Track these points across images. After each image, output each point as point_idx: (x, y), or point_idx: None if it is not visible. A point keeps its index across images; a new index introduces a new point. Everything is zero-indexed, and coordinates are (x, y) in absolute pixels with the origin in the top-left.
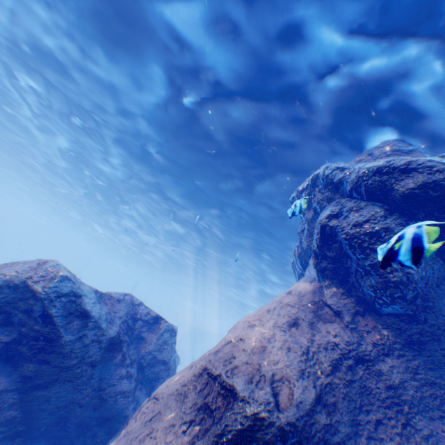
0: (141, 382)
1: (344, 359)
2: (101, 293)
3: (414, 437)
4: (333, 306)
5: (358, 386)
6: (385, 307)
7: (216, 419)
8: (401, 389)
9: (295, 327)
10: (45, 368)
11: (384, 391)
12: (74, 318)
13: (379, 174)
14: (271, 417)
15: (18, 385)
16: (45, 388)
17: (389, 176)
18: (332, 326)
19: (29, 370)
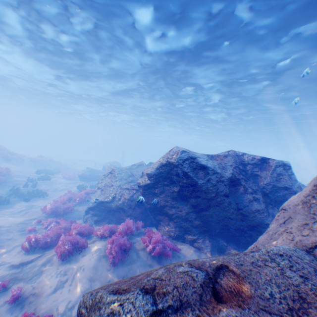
0: (270, 204)
1: None
2: (211, 155)
3: None
4: None
5: None
6: None
7: None
8: None
9: None
10: (199, 200)
11: None
12: (198, 171)
13: None
14: None
15: (192, 210)
16: (205, 210)
17: None
18: None
19: (193, 202)
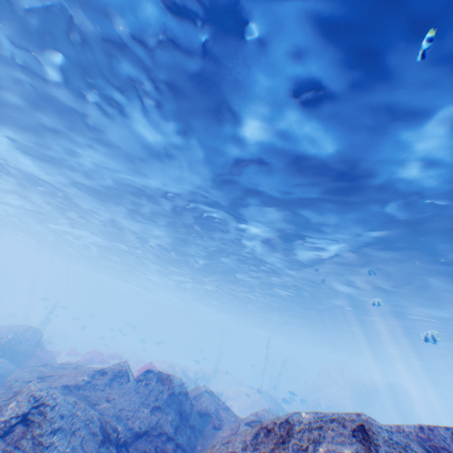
0: None
1: None
2: (431, 450)
3: None
4: None
5: None
6: None
7: None
8: None
9: None
10: None
11: None
12: None
13: None
14: None
15: None
16: None
17: None
18: None
19: None
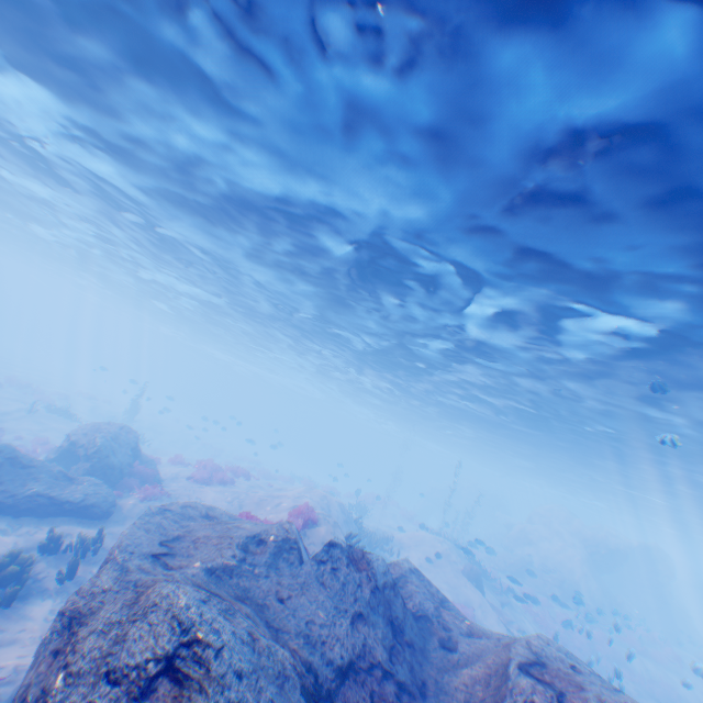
0: None
1: None
2: None
3: None
4: None
5: None
6: None
7: None
8: None
9: None
10: None
11: None
12: None
13: None
14: None
15: None
16: None
17: None
18: None
19: None
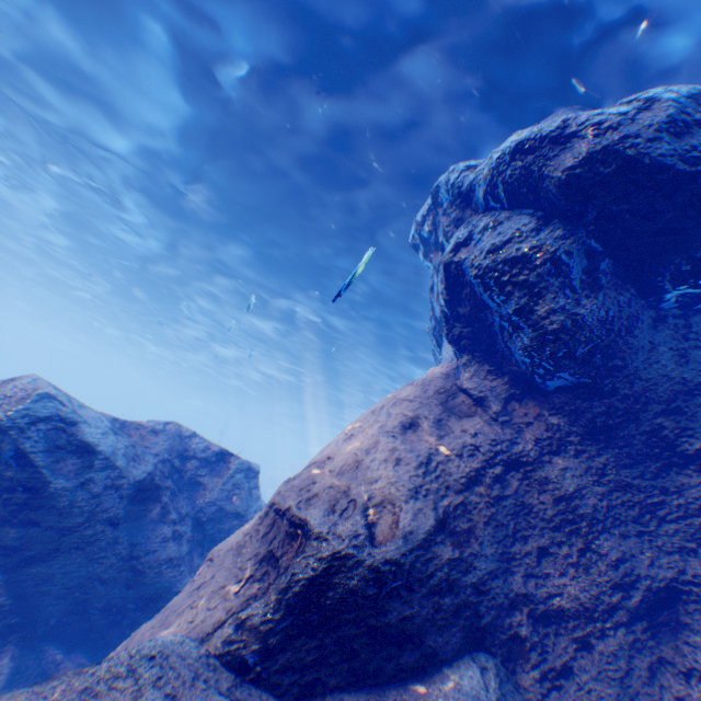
0: (202, 546)
1: (489, 468)
2: (124, 421)
3: (596, 567)
4: (474, 392)
5: (511, 505)
6: (550, 380)
7: (282, 569)
8: (578, 501)
9: (413, 431)
10: (35, 532)
11: (552, 506)
12: (68, 454)
13: (522, 155)
14: (357, 554)
15: None
16: (42, 562)
17: (536, 155)
18: (470, 422)
19: (11, 538)
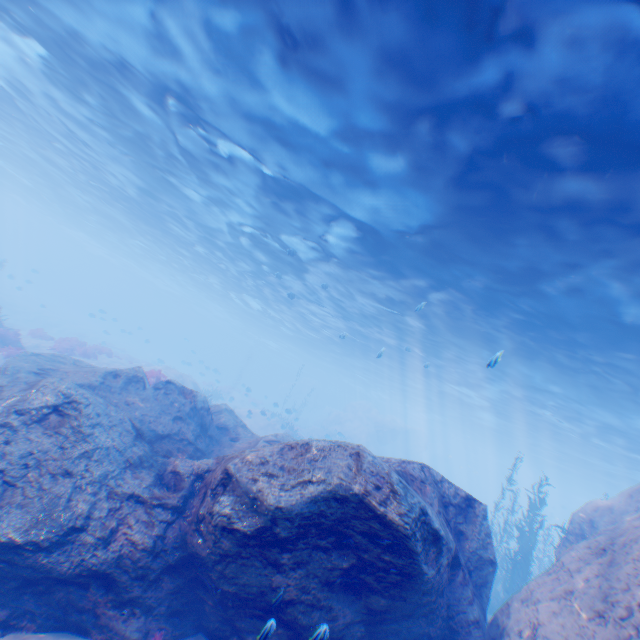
0: (473, 594)
1: None
2: (400, 472)
3: None
4: None
5: None
6: None
7: None
8: None
9: None
10: (397, 603)
11: None
12: (427, 543)
13: None
14: None
15: (362, 617)
16: (394, 622)
17: None
18: None
19: (378, 604)
